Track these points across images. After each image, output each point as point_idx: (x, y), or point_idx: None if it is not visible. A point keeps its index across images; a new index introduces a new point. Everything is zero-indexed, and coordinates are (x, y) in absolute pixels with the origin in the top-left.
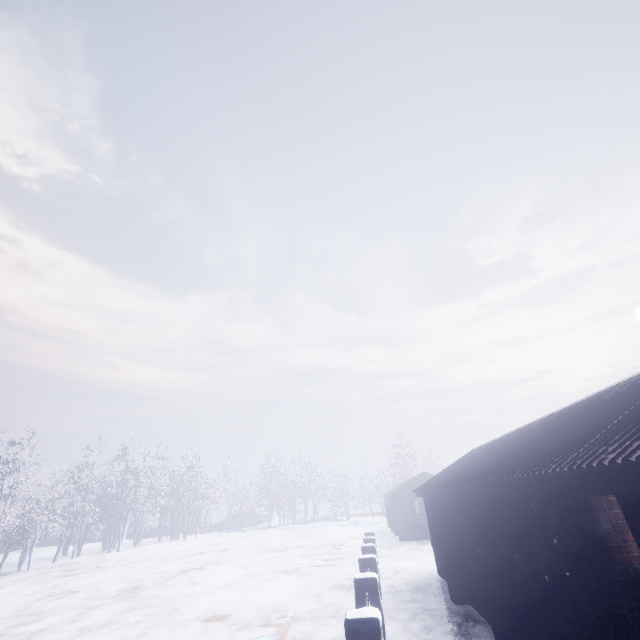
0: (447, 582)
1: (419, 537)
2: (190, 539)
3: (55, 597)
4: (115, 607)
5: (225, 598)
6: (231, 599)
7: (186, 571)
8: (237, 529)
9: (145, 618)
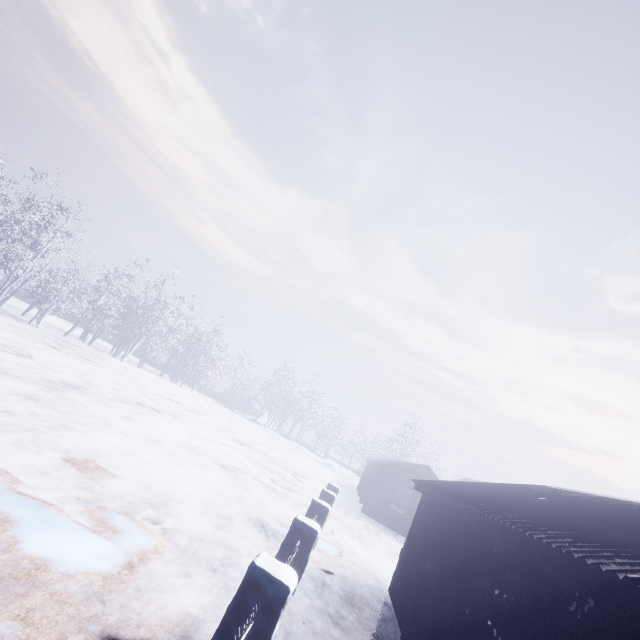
0: (402, 638)
1: (383, 521)
2: (185, 389)
3: (5, 349)
4: (27, 387)
5: (133, 451)
6: (137, 456)
7: (142, 405)
8: (229, 407)
9: (26, 414)
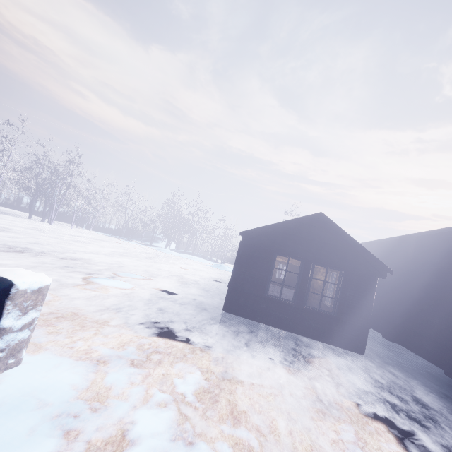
0: None
1: (259, 317)
2: (60, 227)
3: None
4: None
5: None
6: None
7: None
8: (126, 238)
9: None
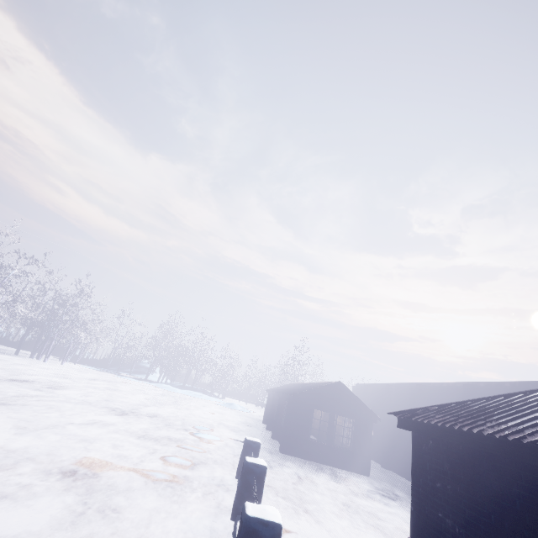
0: None
1: (305, 455)
2: (52, 363)
3: None
4: None
5: None
6: None
7: None
8: (114, 371)
9: None
